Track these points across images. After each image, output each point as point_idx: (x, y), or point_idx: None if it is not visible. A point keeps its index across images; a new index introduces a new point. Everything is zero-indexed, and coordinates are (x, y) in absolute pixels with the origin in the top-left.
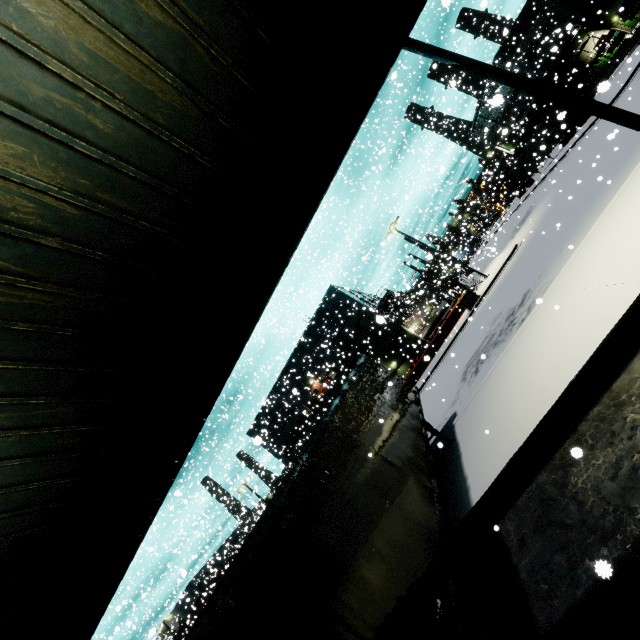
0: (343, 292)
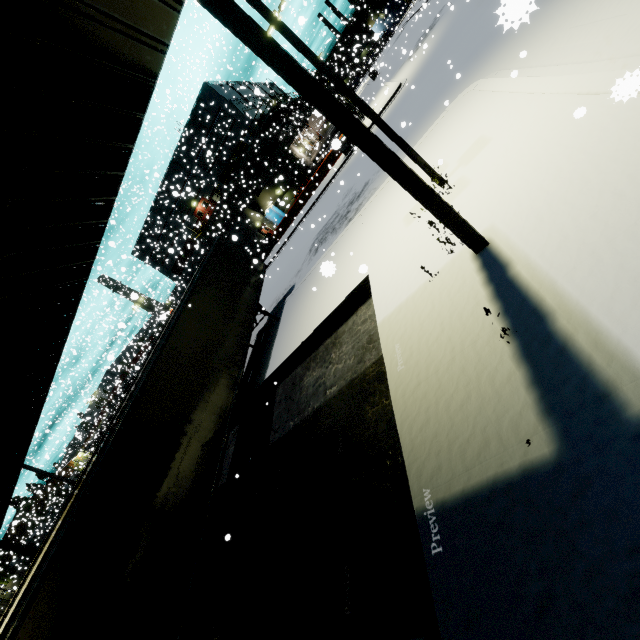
0: (221, 95)
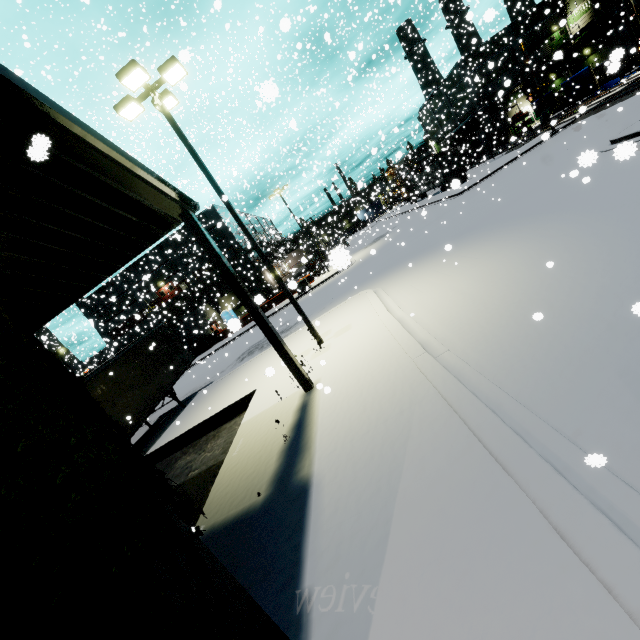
0: (222, 217)
